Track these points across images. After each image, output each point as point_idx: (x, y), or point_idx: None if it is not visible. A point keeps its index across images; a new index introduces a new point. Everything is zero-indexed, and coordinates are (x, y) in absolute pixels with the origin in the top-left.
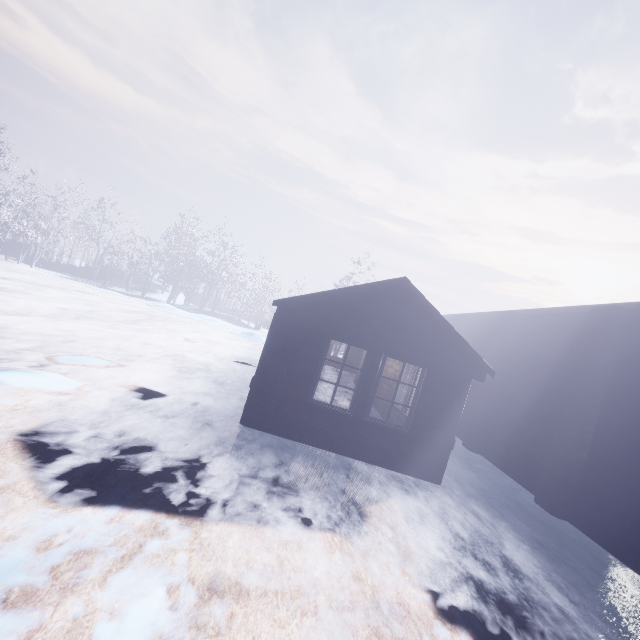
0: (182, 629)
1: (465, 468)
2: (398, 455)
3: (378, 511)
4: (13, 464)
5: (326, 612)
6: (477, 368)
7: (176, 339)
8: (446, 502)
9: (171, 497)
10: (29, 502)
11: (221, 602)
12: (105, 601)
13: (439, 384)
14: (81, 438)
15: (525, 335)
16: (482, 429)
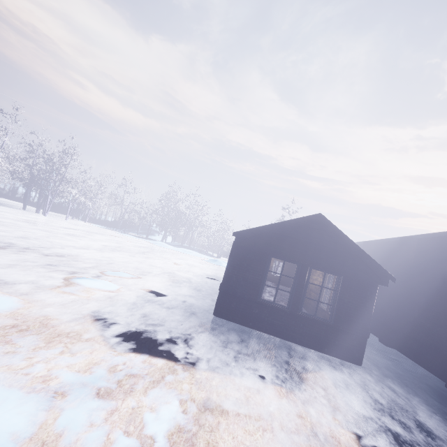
0: (191, 424)
1: (382, 357)
2: (325, 341)
3: (313, 377)
4: (92, 327)
5: (279, 432)
6: (381, 276)
7: (169, 263)
8: (366, 378)
9: (176, 353)
10: (102, 347)
11: (212, 414)
12: (147, 402)
13: (352, 288)
14: (123, 316)
15: (421, 254)
16: (394, 328)
